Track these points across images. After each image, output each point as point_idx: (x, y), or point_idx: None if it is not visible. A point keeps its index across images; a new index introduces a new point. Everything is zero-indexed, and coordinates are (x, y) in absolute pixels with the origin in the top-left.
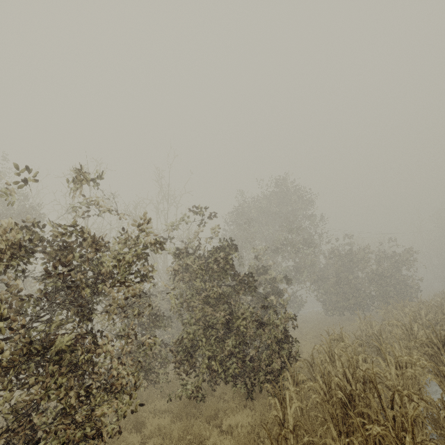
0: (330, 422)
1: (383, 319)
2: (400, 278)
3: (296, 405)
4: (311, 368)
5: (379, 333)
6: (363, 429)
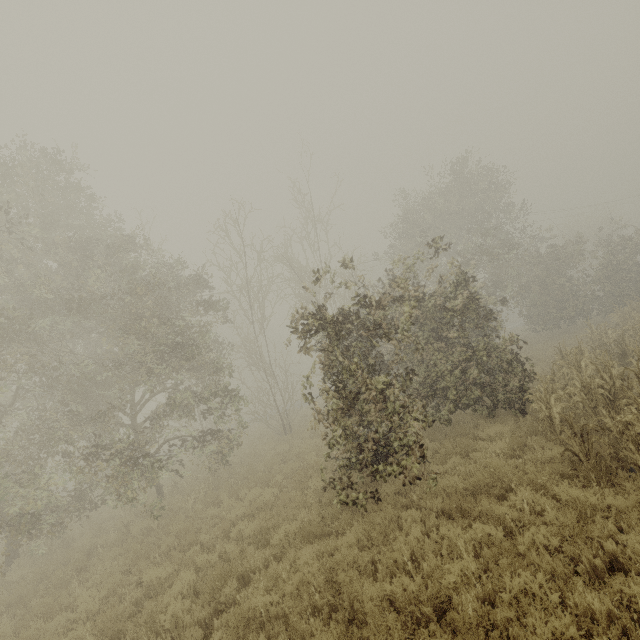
0: (591, 413)
1: (617, 324)
2: (638, 268)
3: (562, 405)
4: (553, 382)
5: (621, 340)
6: (635, 402)
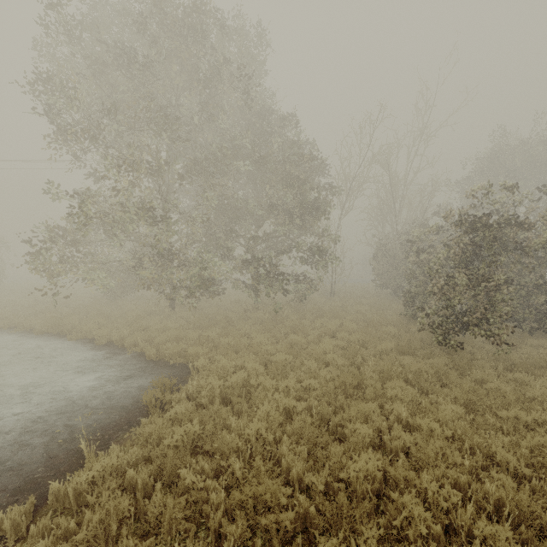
0: None
1: None
2: None
3: None
4: None
5: None
6: None
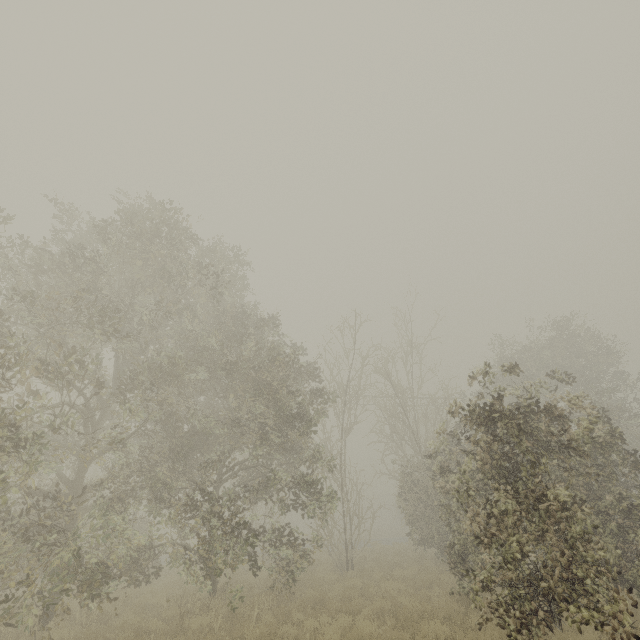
0: None
1: None
2: None
3: None
4: None
5: None
6: None
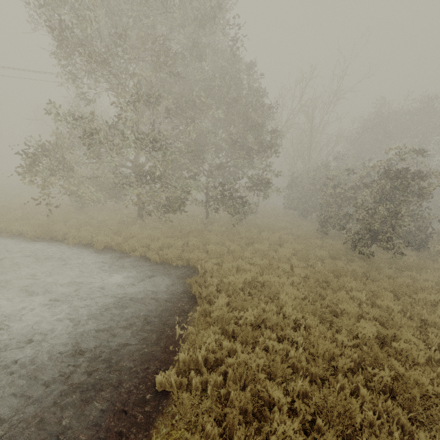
0: None
1: None
2: None
3: None
4: (438, 244)
5: None
6: None
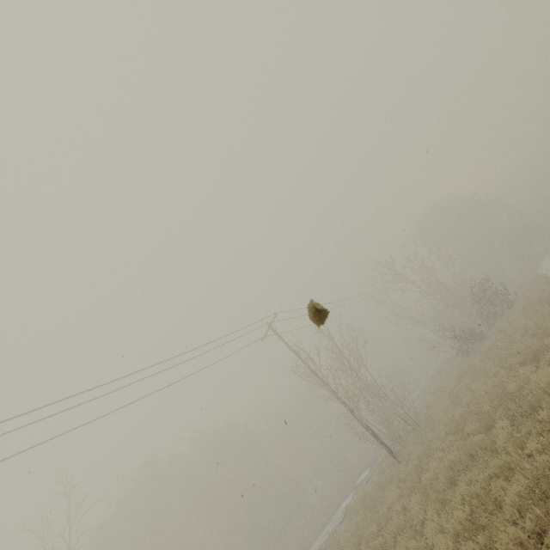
0: None
1: None
2: None
3: None
4: None
5: None
6: None
